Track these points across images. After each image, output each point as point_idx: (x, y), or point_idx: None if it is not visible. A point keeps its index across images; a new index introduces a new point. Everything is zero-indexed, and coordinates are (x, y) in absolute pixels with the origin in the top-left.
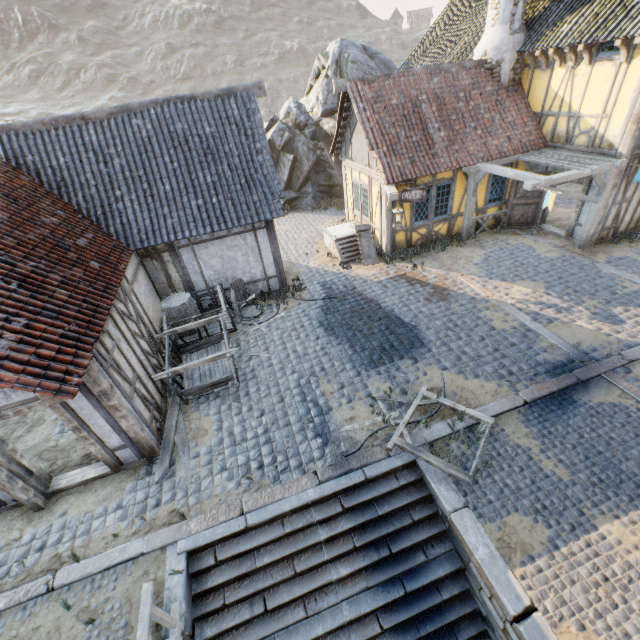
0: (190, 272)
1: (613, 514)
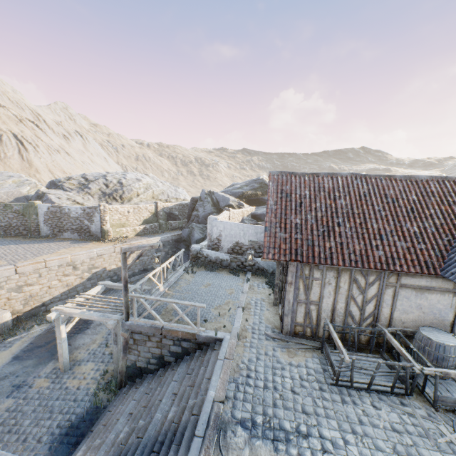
0: None
1: None
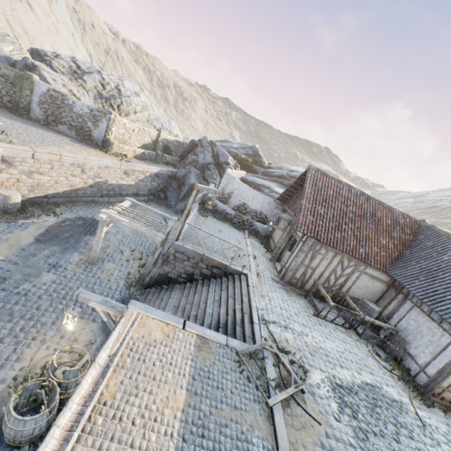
0: (397, 312)
1: (185, 410)
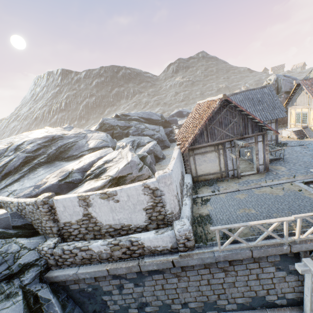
0: None
1: None
